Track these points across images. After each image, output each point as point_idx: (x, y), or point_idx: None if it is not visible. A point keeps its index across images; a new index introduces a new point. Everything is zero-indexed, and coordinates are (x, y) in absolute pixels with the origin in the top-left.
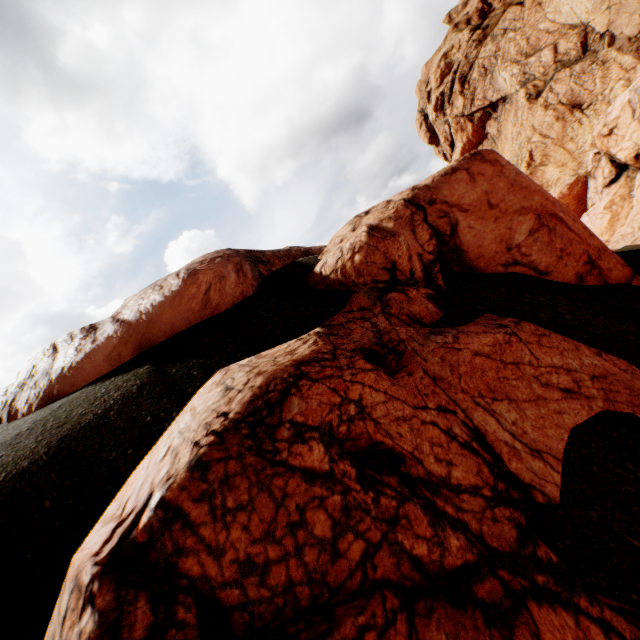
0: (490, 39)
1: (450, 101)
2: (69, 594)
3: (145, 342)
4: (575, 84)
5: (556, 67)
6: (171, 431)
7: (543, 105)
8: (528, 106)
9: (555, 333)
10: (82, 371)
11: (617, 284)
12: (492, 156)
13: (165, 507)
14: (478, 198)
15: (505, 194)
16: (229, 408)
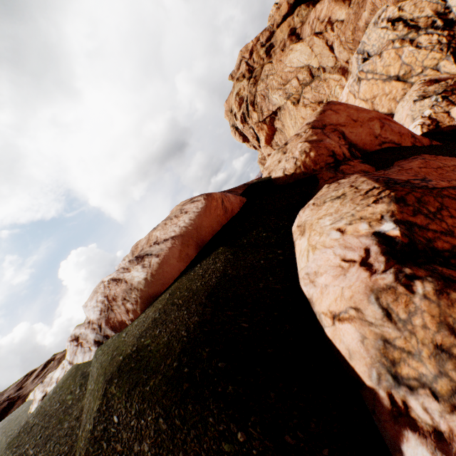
0: (260, 81)
1: (249, 116)
2: (375, 303)
3: (200, 242)
4: (315, 92)
5: (302, 87)
6: (317, 233)
7: (303, 106)
8: (295, 108)
9: (438, 156)
10: (164, 274)
11: (428, 145)
12: (337, 102)
13: (401, 223)
14: (346, 119)
15: (357, 114)
16: (367, 189)
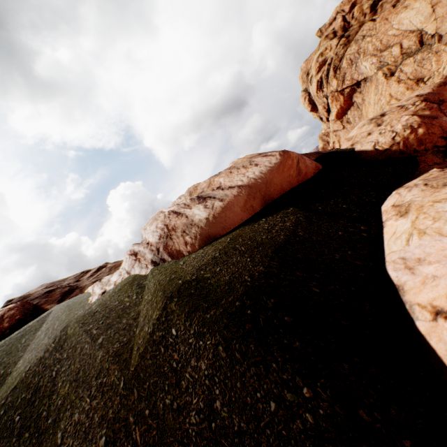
0: (353, 42)
1: (327, 82)
2: None
3: (266, 198)
4: (418, 66)
5: (403, 57)
6: (430, 217)
7: (396, 80)
8: (385, 82)
9: None
10: (226, 219)
11: None
12: None
13: None
14: None
15: None
16: None
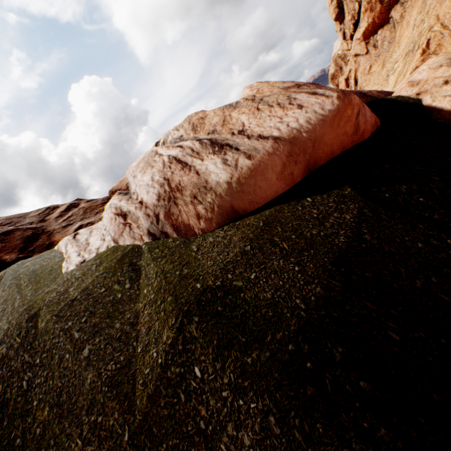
0: None
1: None
2: None
3: (311, 163)
4: None
5: None
6: None
7: None
8: None
9: None
10: (256, 188)
11: None
12: None
13: None
14: None
15: None
16: None
